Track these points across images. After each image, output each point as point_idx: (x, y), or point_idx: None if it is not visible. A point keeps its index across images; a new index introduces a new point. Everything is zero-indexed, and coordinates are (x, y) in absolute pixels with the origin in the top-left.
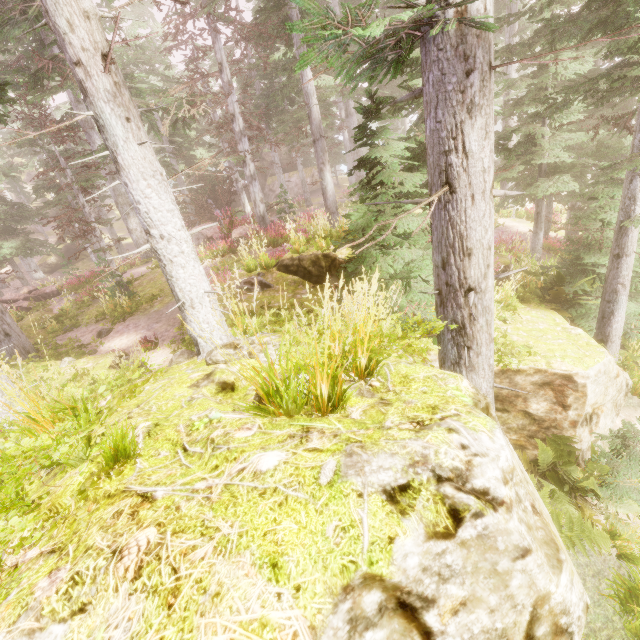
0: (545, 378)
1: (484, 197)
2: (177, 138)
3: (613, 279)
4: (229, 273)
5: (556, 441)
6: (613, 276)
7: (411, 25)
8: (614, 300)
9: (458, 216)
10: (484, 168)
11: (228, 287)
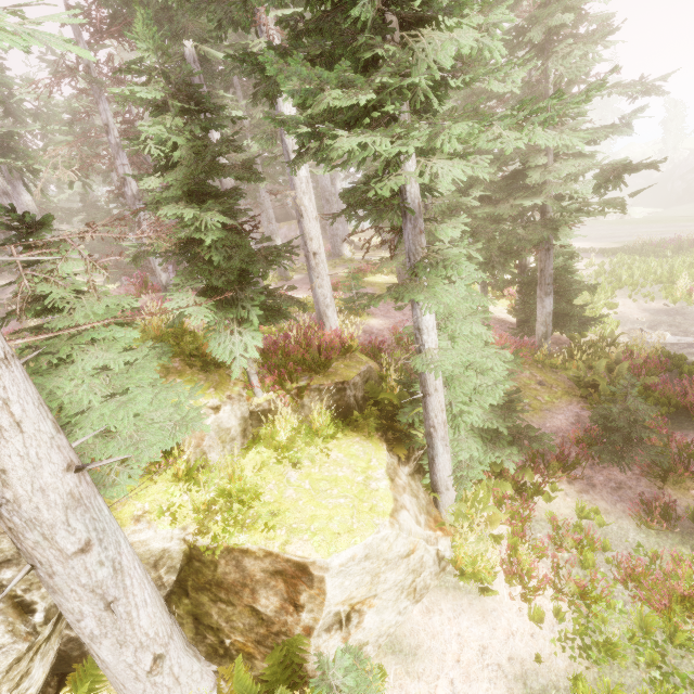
0: (277, 564)
1: None
2: None
3: (426, 420)
4: None
5: (282, 654)
6: (425, 416)
7: None
8: (432, 445)
9: None
10: None
11: None
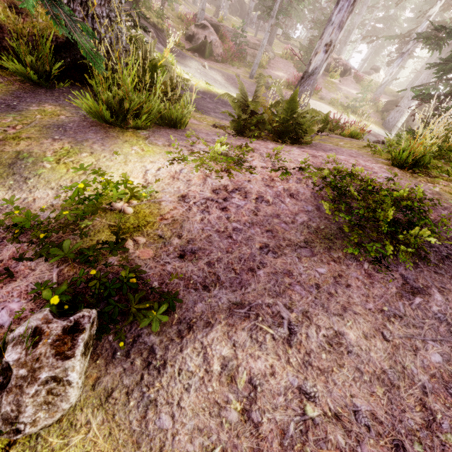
0: None
1: None
2: None
3: None
4: None
5: None
6: None
7: None
8: None
9: None
10: None
11: None
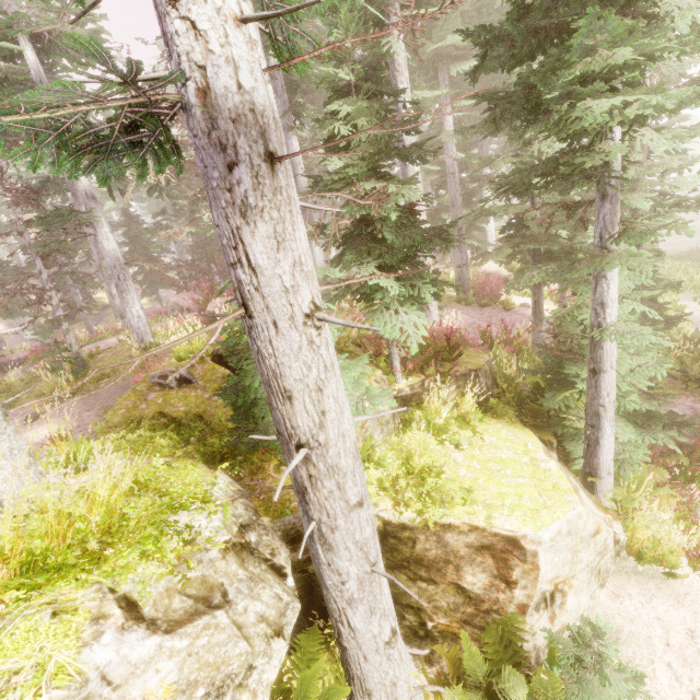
0: (483, 539)
1: (295, 324)
2: (181, 201)
3: (593, 399)
4: (166, 358)
5: (497, 634)
6: (592, 395)
7: (132, 105)
8: (597, 425)
9: (264, 347)
10: (286, 287)
11: (142, 380)
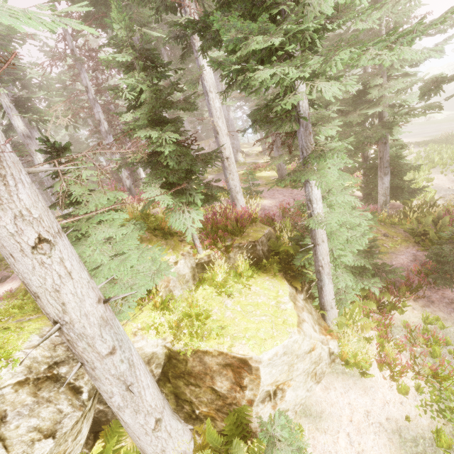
0: (227, 360)
1: (26, 254)
2: None
3: (316, 262)
4: None
5: (234, 418)
6: (315, 259)
7: None
8: (320, 278)
9: (13, 268)
10: (12, 232)
11: None
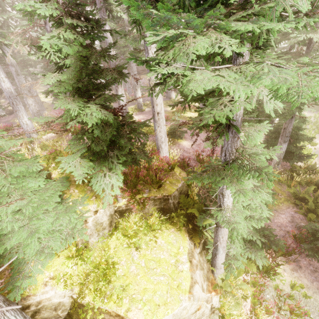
0: None
1: None
2: None
3: (215, 236)
4: None
5: None
6: (215, 234)
7: None
8: (216, 248)
9: None
10: None
11: None
